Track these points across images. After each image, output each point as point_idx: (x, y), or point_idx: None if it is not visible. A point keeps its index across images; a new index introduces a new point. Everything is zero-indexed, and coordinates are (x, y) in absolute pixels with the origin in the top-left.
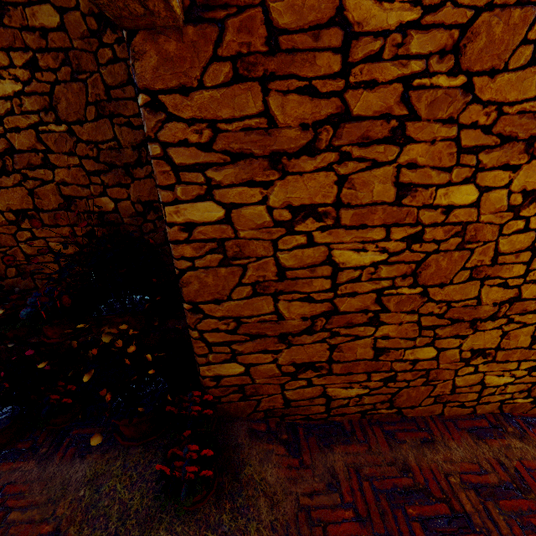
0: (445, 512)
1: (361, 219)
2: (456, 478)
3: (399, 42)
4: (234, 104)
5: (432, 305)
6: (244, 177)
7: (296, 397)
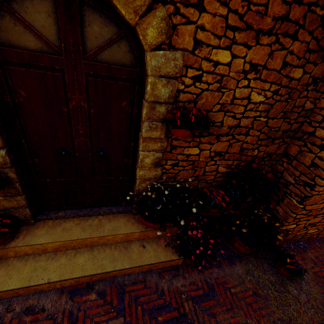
0: None
1: None
2: None
3: None
4: None
5: None
6: None
7: (298, 234)
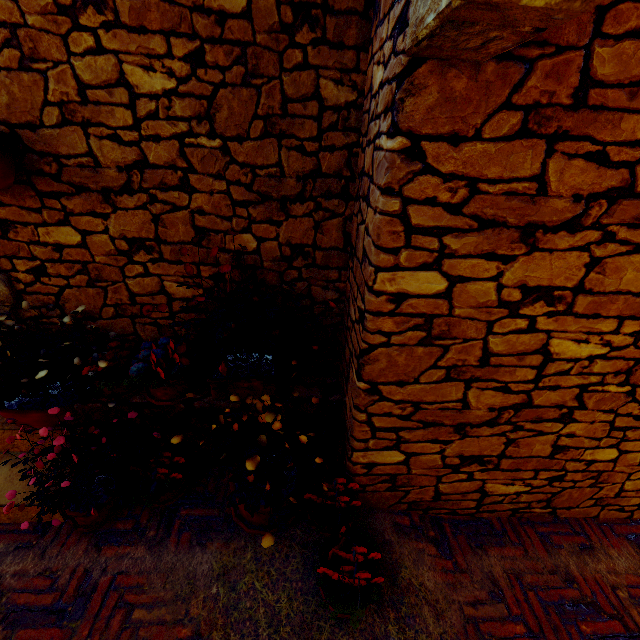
0: (619, 630)
1: (596, 307)
2: (623, 592)
3: None
4: (507, 162)
5: (634, 405)
6: (485, 248)
7: (449, 490)
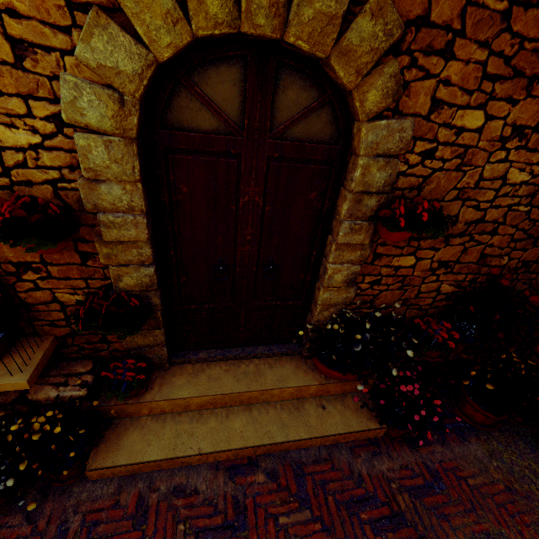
0: None
1: None
2: None
3: None
4: None
5: None
6: None
7: None
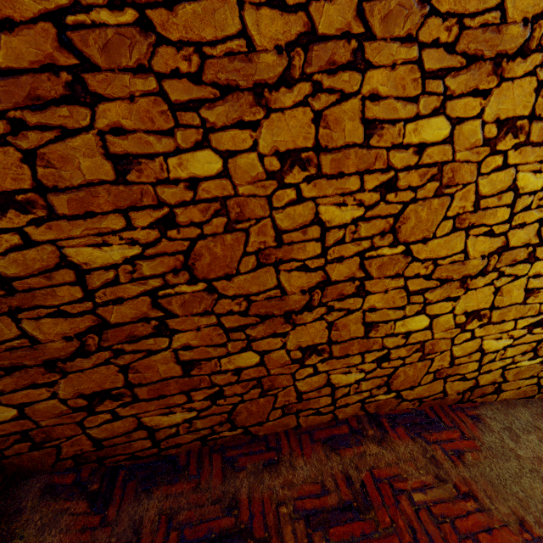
0: None
1: (83, 205)
2: (288, 507)
3: None
4: None
5: (228, 302)
6: None
7: (106, 435)
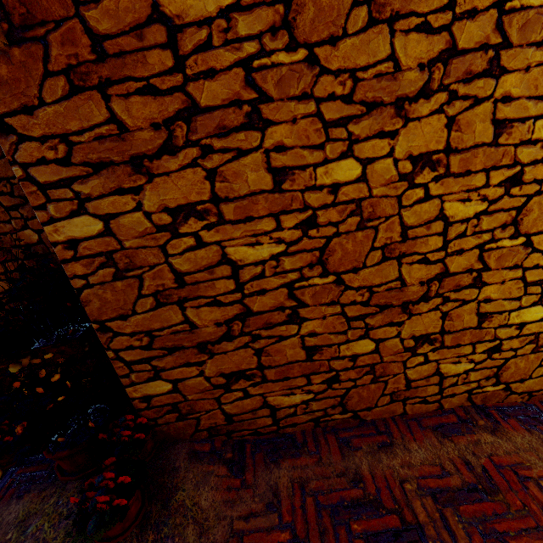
0: (394, 524)
1: (245, 211)
2: (412, 484)
3: (225, 27)
4: (79, 115)
5: (352, 293)
6: (112, 186)
7: (236, 411)
